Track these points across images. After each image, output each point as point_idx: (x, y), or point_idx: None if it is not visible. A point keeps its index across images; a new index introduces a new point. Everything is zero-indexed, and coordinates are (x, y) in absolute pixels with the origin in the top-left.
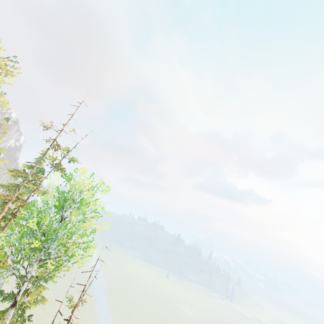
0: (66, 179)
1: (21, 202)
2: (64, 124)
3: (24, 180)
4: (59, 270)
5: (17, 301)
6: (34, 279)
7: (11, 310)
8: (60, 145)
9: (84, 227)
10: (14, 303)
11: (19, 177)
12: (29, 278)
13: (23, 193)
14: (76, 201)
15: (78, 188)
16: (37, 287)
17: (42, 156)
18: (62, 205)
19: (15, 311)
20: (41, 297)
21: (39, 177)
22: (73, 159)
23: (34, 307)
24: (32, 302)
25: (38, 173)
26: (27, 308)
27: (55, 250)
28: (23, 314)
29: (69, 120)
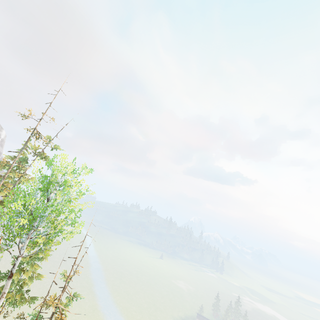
0: (48, 163)
1: (8, 190)
2: (43, 113)
3: (8, 169)
4: (50, 245)
5: (14, 278)
6: (28, 258)
7: (9, 281)
8: (41, 134)
9: (70, 206)
10: (10, 275)
11: (4, 168)
12: (22, 253)
13: (8, 181)
14: (59, 183)
15: (61, 171)
16: (32, 265)
17: (24, 145)
18: (47, 187)
19: (14, 286)
20: (37, 274)
21: (23, 166)
22: (55, 147)
23: (31, 282)
24: (28, 279)
25: (22, 162)
26: (25, 285)
27: (45, 229)
28: (21, 289)
29: (47, 109)
